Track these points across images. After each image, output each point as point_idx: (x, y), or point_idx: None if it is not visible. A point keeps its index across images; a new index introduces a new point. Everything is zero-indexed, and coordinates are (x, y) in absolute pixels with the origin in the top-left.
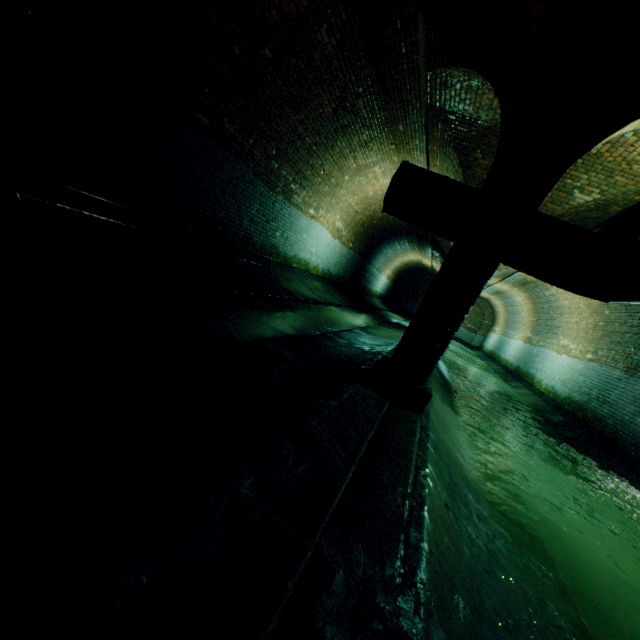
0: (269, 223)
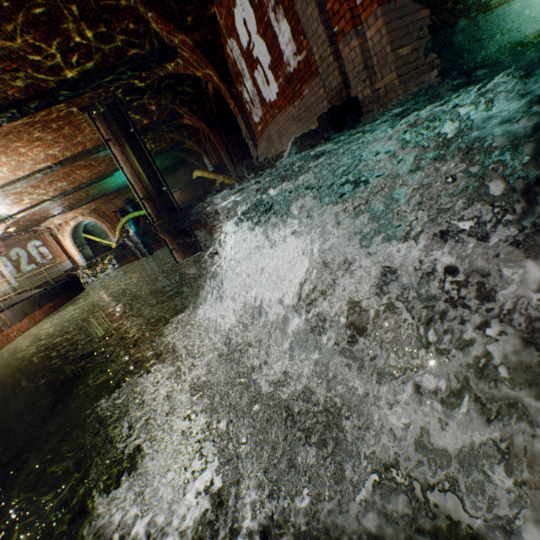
0: (483, 39)
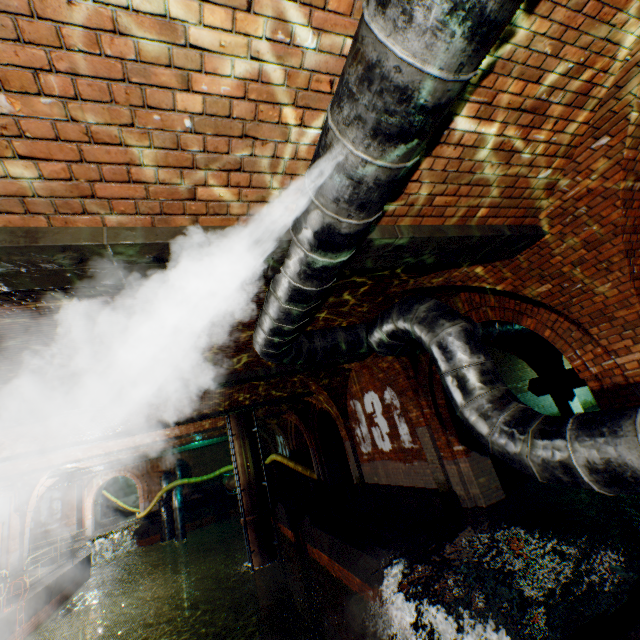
0: None
